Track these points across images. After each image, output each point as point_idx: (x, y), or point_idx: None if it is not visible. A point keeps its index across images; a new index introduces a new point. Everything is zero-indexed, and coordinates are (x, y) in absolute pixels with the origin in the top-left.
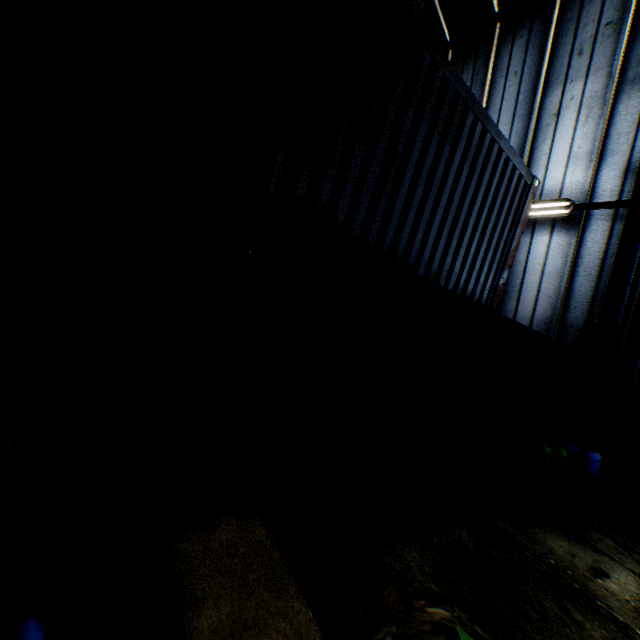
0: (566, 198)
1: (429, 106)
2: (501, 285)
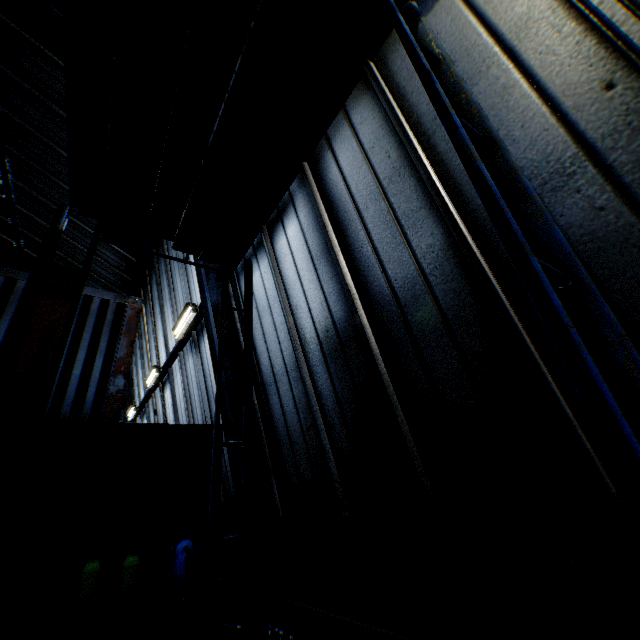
0: (187, 303)
1: None
2: (117, 392)
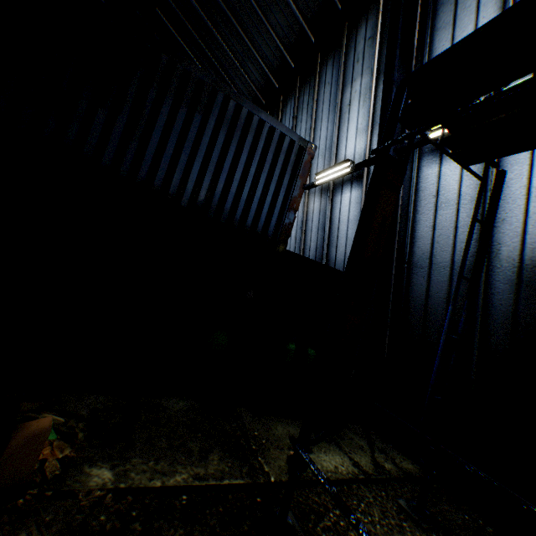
0: (348, 159)
1: (172, 87)
2: (288, 224)
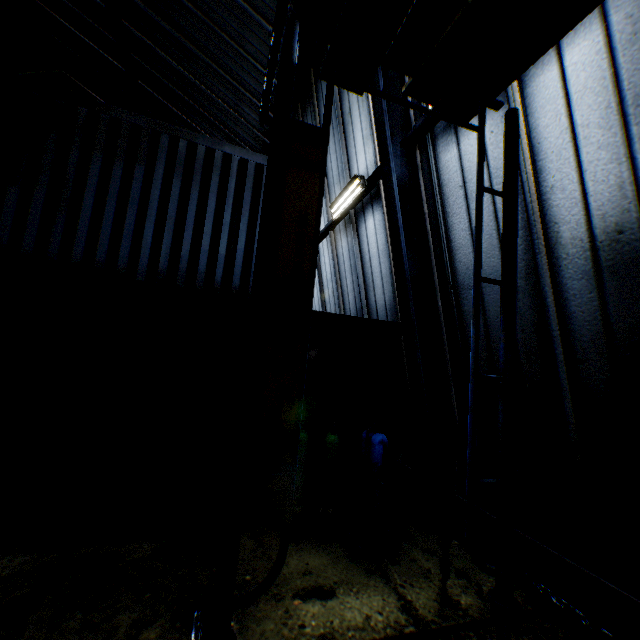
0: (355, 175)
1: (99, 141)
2: None
